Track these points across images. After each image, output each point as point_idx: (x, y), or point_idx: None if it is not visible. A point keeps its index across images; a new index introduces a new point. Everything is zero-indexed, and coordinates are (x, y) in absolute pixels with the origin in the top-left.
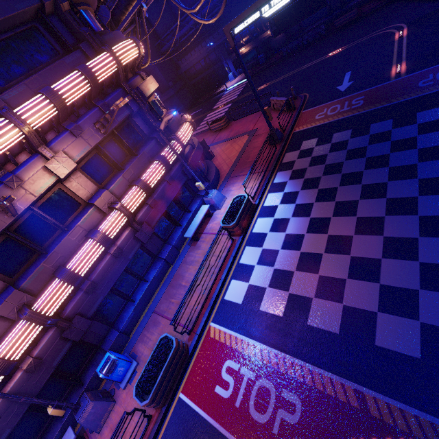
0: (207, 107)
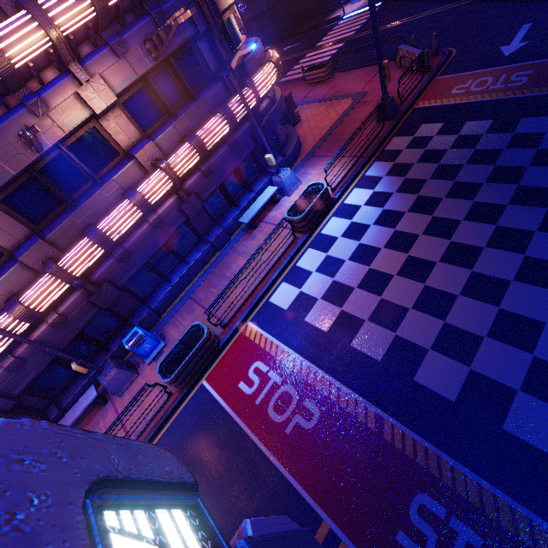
0: (309, 41)
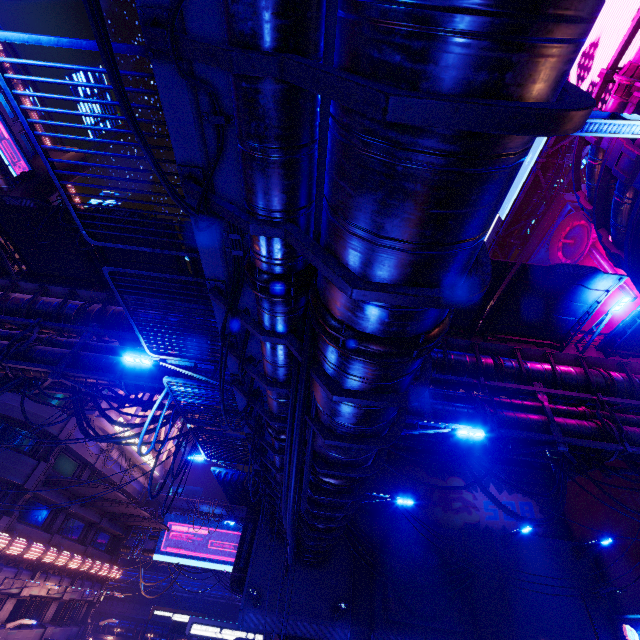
0: None
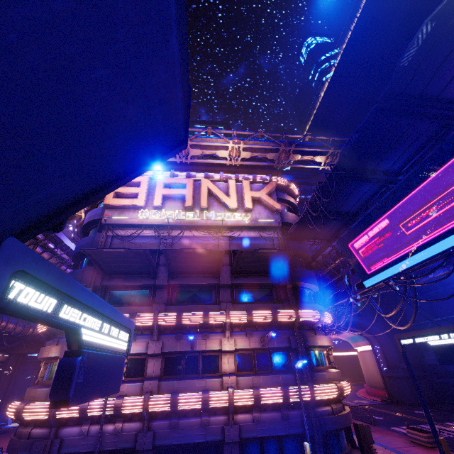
0: (440, 416)
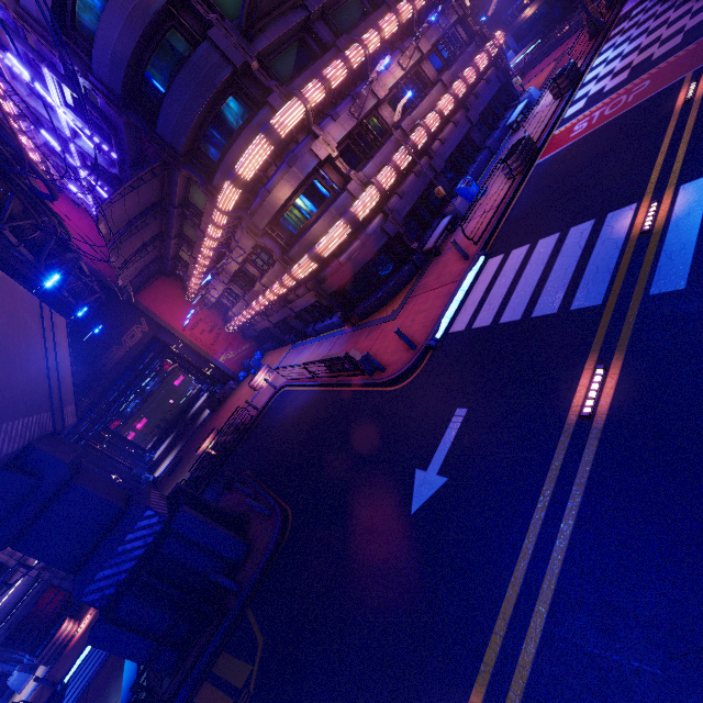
0: None
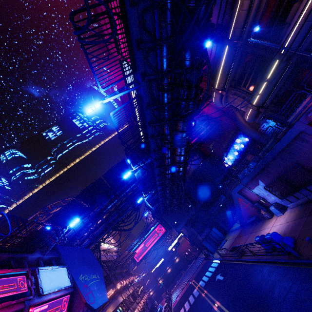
0: None
